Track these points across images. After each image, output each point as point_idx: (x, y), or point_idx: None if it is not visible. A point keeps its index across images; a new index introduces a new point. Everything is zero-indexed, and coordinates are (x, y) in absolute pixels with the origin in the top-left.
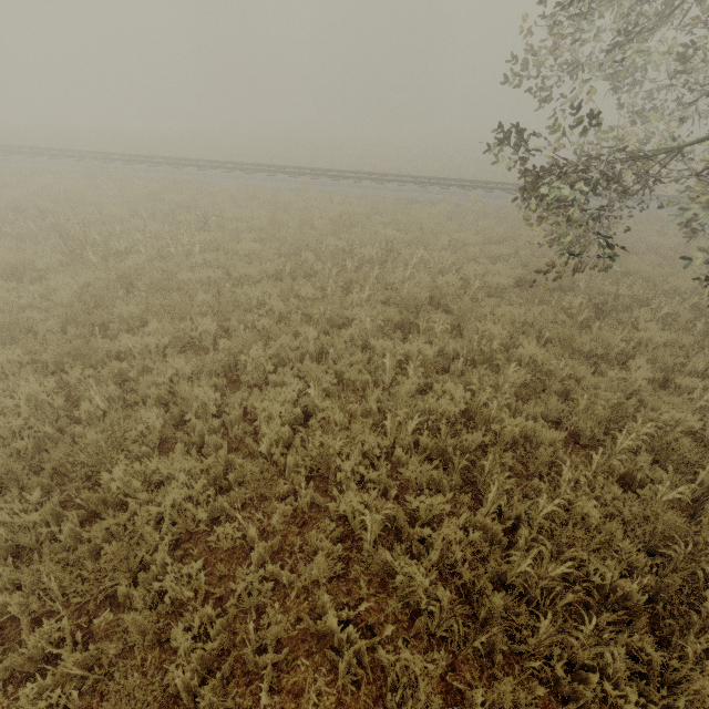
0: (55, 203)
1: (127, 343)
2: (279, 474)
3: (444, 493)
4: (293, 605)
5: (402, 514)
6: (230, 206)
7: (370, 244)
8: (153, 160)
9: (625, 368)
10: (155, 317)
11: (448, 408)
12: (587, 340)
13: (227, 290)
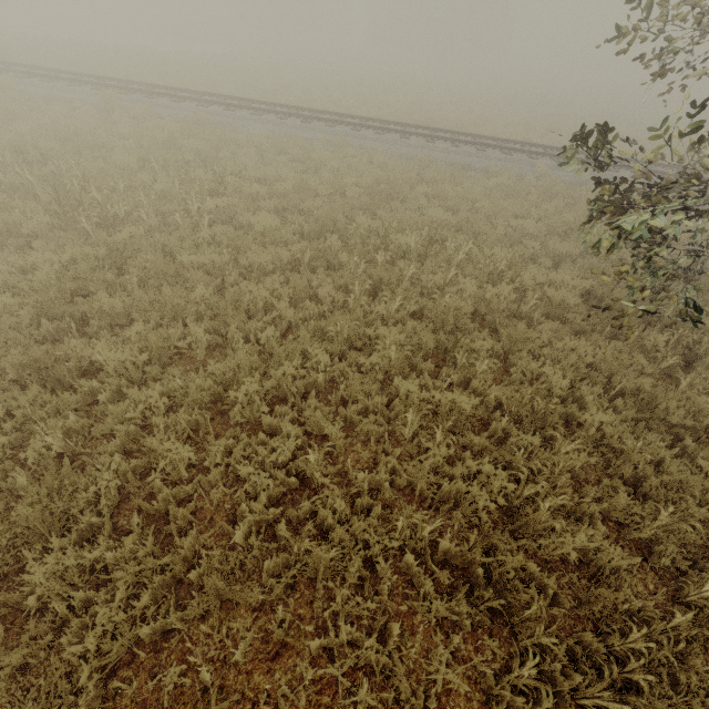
0: (65, 142)
1: (98, 358)
2: (257, 567)
3: (463, 627)
4: None
5: (404, 681)
6: (255, 160)
7: (409, 229)
8: (178, 92)
9: None
10: (143, 314)
11: (482, 501)
12: (674, 406)
13: (233, 281)
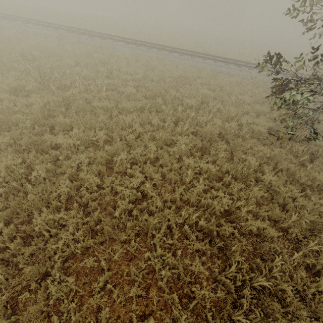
0: (42, 52)
1: (59, 141)
2: (123, 227)
3: (207, 255)
4: (117, 307)
5: (182, 269)
6: (125, 64)
7: (193, 97)
8: (92, 33)
9: (320, 193)
10: (77, 126)
11: (217, 206)
12: (303, 175)
13: (115, 114)
